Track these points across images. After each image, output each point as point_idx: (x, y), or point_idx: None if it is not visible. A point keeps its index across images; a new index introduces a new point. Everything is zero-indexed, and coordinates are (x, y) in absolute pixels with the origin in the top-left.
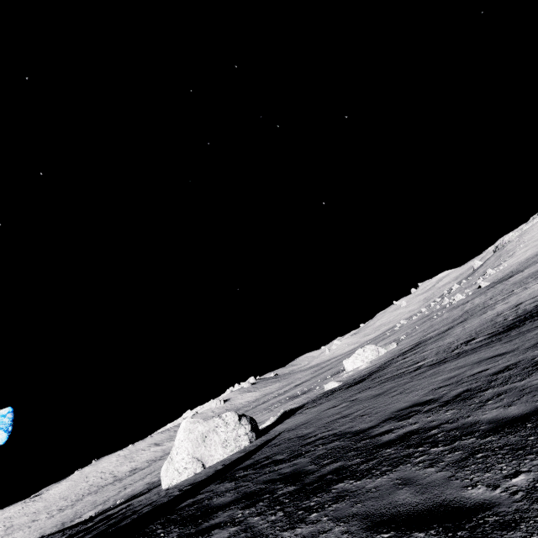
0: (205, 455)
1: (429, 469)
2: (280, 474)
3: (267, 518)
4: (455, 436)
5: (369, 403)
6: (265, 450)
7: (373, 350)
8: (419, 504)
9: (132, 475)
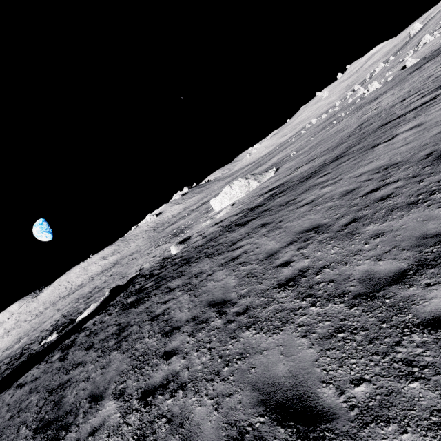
0: None
1: None
2: None
3: None
4: None
5: None
6: None
7: (243, 185)
8: None
9: (73, 293)
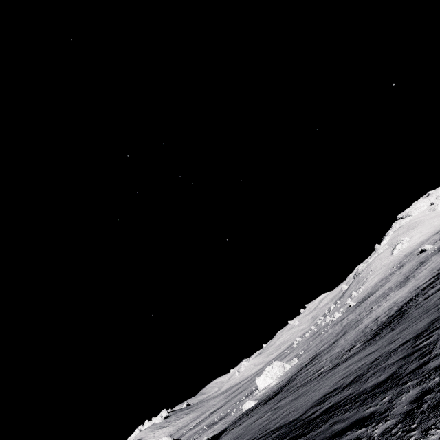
0: None
1: (345, 413)
2: None
3: None
4: (355, 398)
5: (291, 405)
6: None
7: (280, 366)
8: (345, 425)
9: None
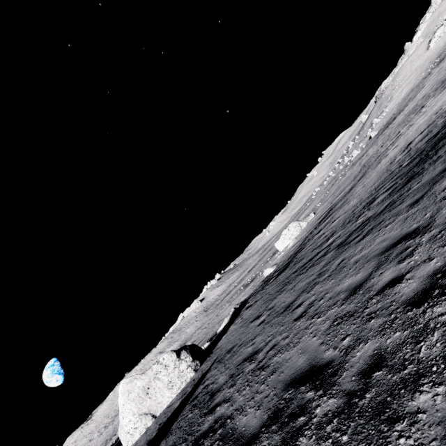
0: (152, 405)
1: None
2: None
3: None
4: None
5: (276, 329)
6: (185, 412)
7: (296, 226)
8: None
9: None
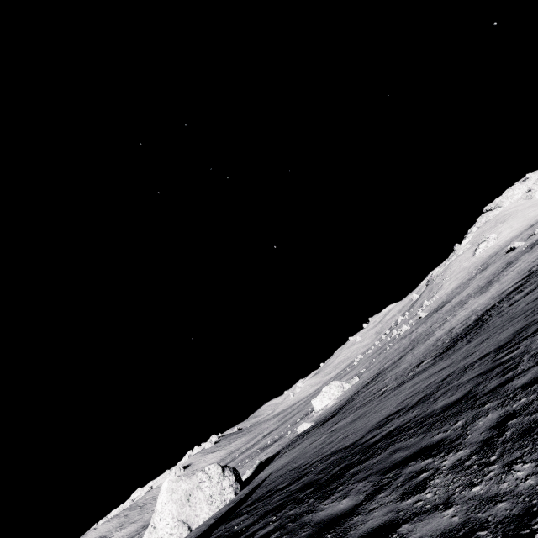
0: (190, 516)
1: (409, 440)
2: (292, 491)
3: (302, 506)
4: (421, 421)
5: (349, 427)
6: (259, 490)
7: (338, 386)
8: (408, 453)
9: None
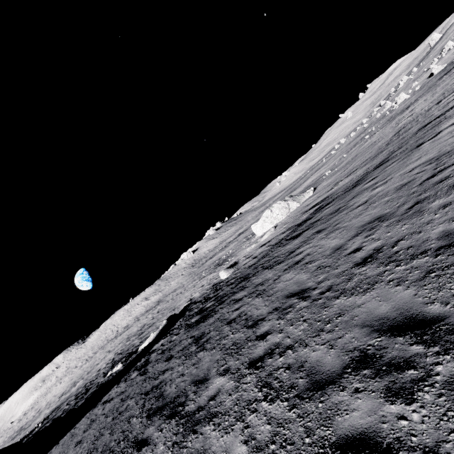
0: None
1: None
2: None
3: None
4: None
5: None
6: None
7: (282, 208)
8: None
9: (121, 335)
